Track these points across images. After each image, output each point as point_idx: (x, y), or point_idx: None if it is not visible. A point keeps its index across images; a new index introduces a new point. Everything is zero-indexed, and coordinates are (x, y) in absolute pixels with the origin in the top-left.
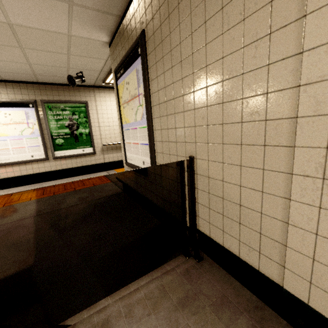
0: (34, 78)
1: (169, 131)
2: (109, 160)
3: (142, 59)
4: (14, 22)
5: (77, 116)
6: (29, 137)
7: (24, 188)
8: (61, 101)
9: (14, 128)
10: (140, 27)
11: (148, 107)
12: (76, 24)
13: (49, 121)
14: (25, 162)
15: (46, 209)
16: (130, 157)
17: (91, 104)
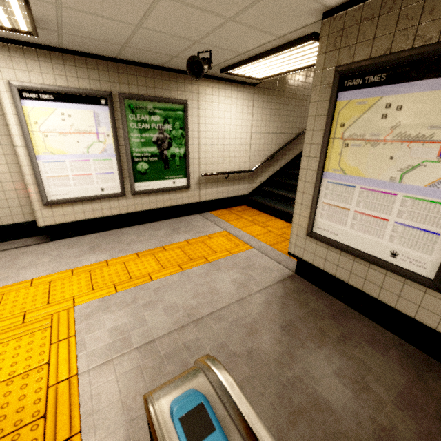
0: (115, 51)
1: None
2: (206, 198)
3: None
4: None
5: (170, 126)
6: (99, 158)
7: (93, 241)
8: (149, 97)
9: (76, 141)
10: None
11: None
12: None
13: (130, 131)
14: (92, 199)
15: (179, 298)
16: (332, 229)
17: (192, 106)
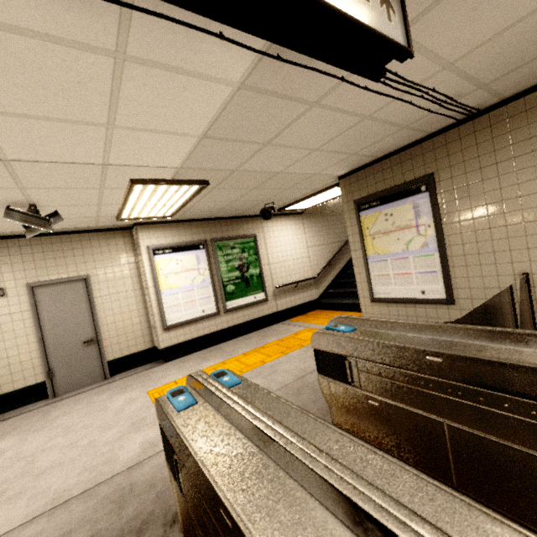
0: (210, 215)
1: (481, 255)
2: (283, 307)
3: (432, 196)
4: (285, 171)
5: (247, 254)
6: (200, 287)
7: (201, 356)
8: (230, 237)
9: (185, 277)
10: (424, 170)
11: (441, 237)
12: (334, 166)
13: (220, 263)
14: (196, 320)
15: (292, 366)
16: (385, 291)
17: (260, 237)
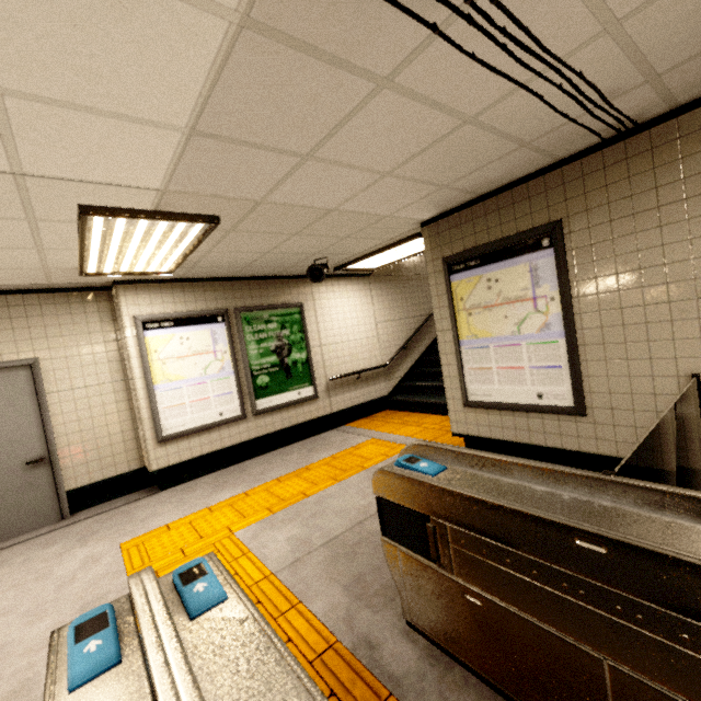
0: (233, 272)
1: (629, 345)
2: (339, 407)
3: (559, 255)
4: (341, 208)
5: (288, 331)
6: (217, 378)
7: (215, 480)
8: (264, 306)
9: (194, 364)
10: (548, 216)
11: (570, 316)
12: (415, 205)
13: (247, 344)
14: (210, 427)
15: (347, 503)
16: (484, 391)
17: (308, 307)
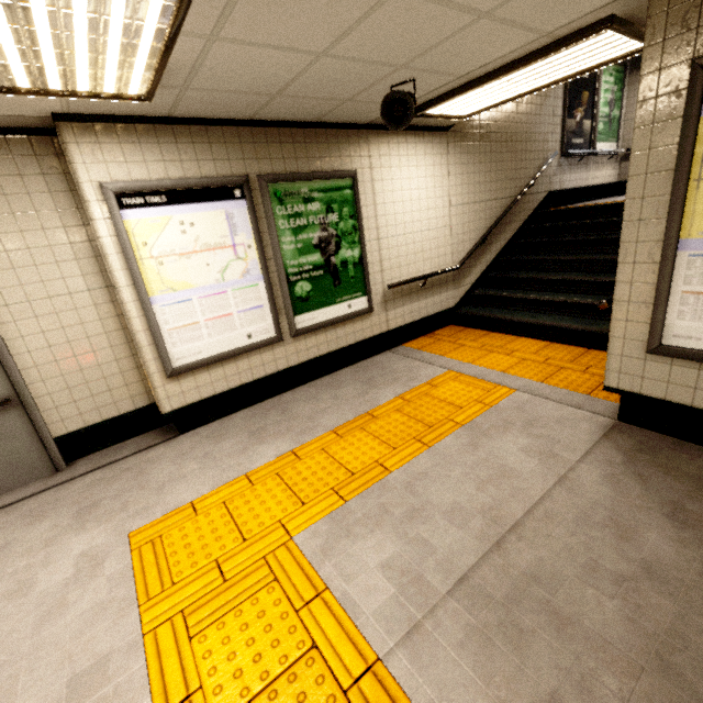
0: (255, 107)
1: None
2: (397, 324)
3: None
4: None
5: (336, 215)
6: (240, 285)
7: (249, 423)
8: (302, 174)
9: (205, 265)
10: None
11: None
12: None
13: (280, 234)
14: (235, 355)
15: (456, 495)
16: None
17: (363, 178)
